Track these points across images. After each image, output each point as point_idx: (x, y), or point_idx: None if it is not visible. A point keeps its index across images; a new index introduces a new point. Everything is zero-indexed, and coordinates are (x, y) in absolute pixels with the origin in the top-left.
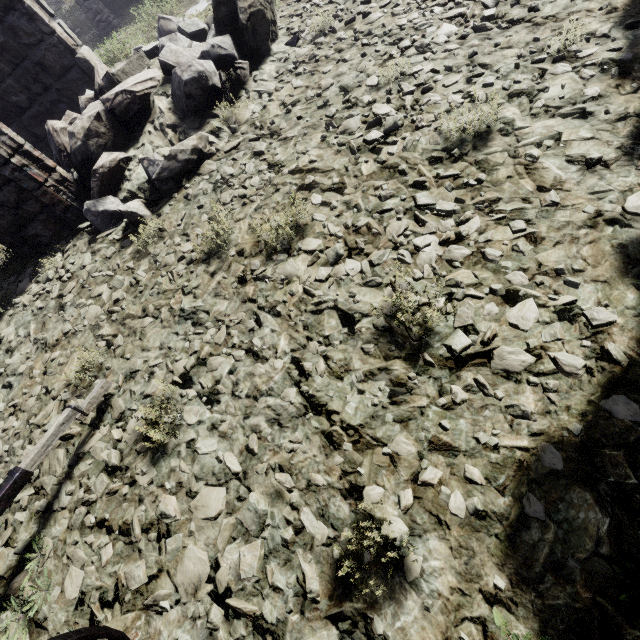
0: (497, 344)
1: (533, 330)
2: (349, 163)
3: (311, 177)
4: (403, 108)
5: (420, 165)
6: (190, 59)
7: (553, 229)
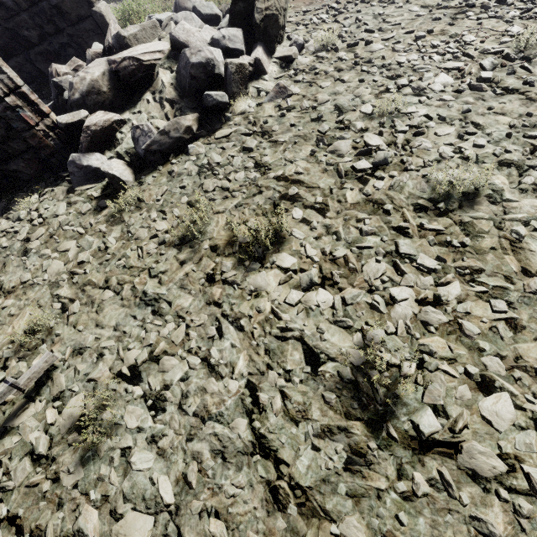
0: (466, 435)
1: (506, 431)
2: (334, 185)
3: (295, 189)
4: (394, 145)
5: (404, 208)
6: (201, 44)
7: (534, 320)
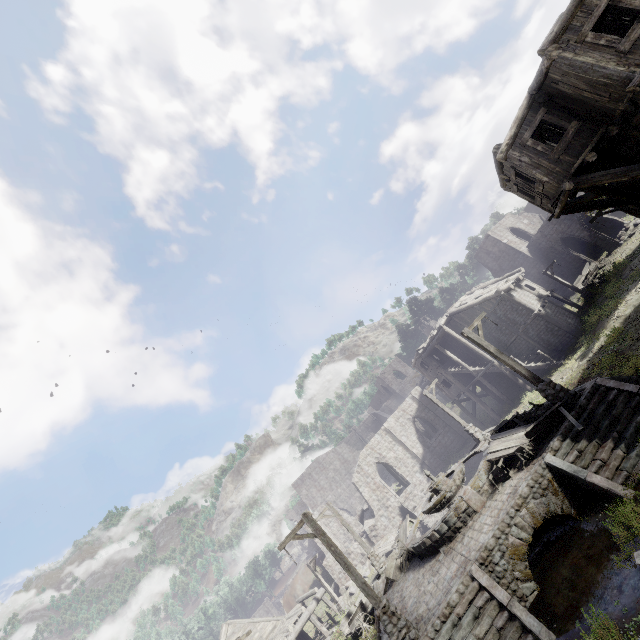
0: None
1: None
2: None
3: None
4: None
5: None
6: (634, 222)
7: None
